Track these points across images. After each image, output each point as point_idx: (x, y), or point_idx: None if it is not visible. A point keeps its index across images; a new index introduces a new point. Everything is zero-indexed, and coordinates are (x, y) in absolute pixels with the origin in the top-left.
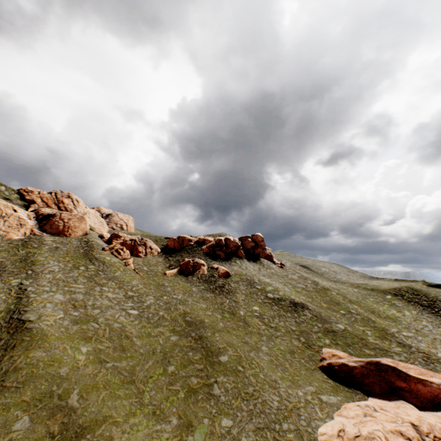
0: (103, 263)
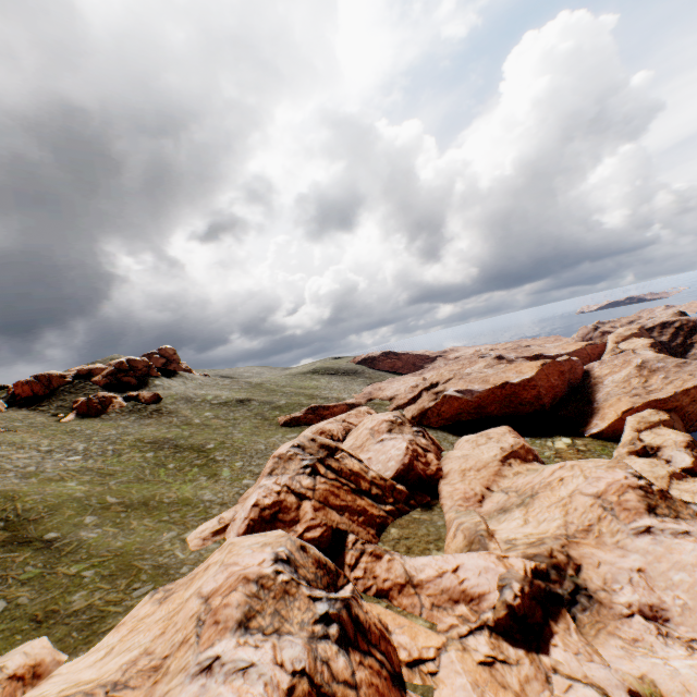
0: None
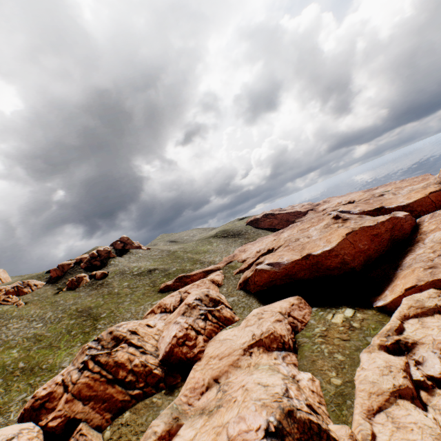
0: None
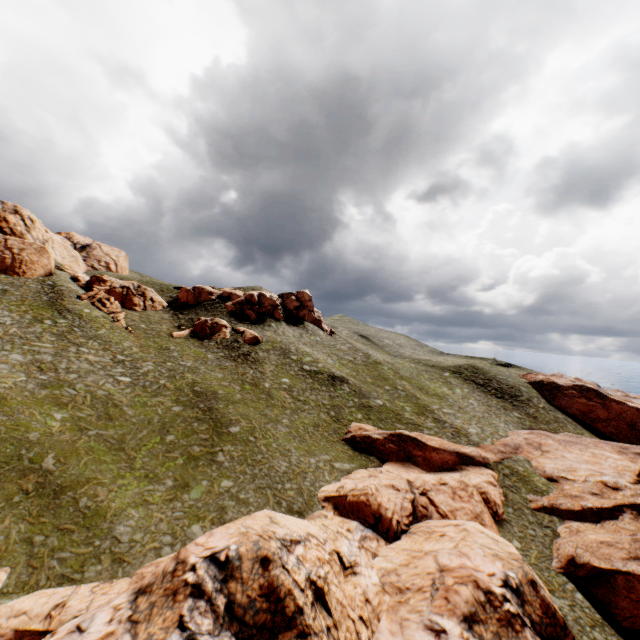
0: (80, 317)
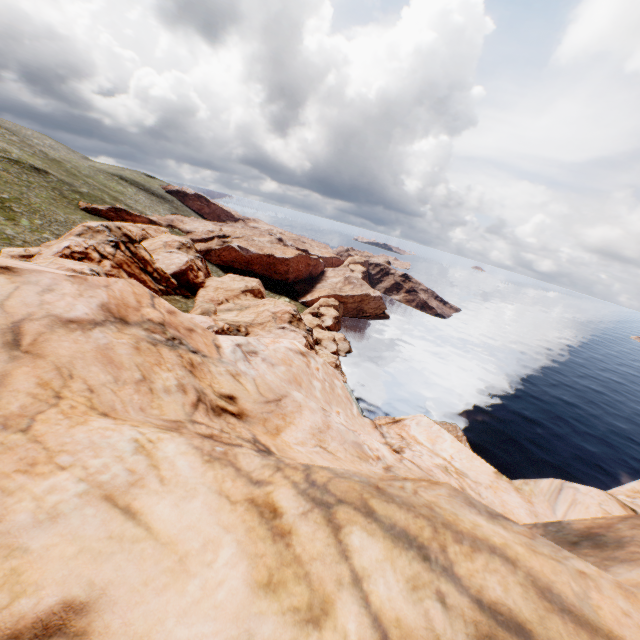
0: None
